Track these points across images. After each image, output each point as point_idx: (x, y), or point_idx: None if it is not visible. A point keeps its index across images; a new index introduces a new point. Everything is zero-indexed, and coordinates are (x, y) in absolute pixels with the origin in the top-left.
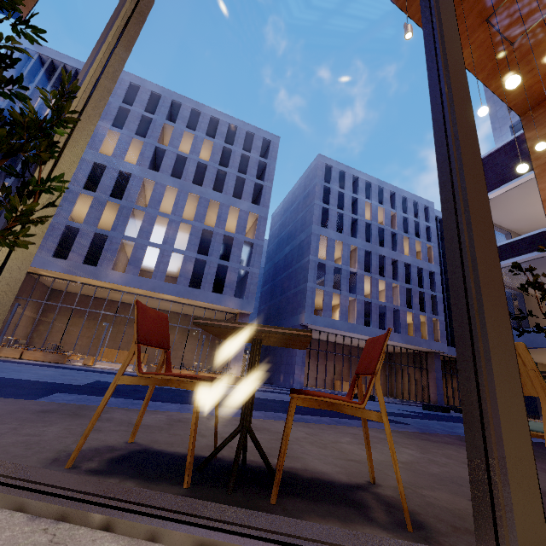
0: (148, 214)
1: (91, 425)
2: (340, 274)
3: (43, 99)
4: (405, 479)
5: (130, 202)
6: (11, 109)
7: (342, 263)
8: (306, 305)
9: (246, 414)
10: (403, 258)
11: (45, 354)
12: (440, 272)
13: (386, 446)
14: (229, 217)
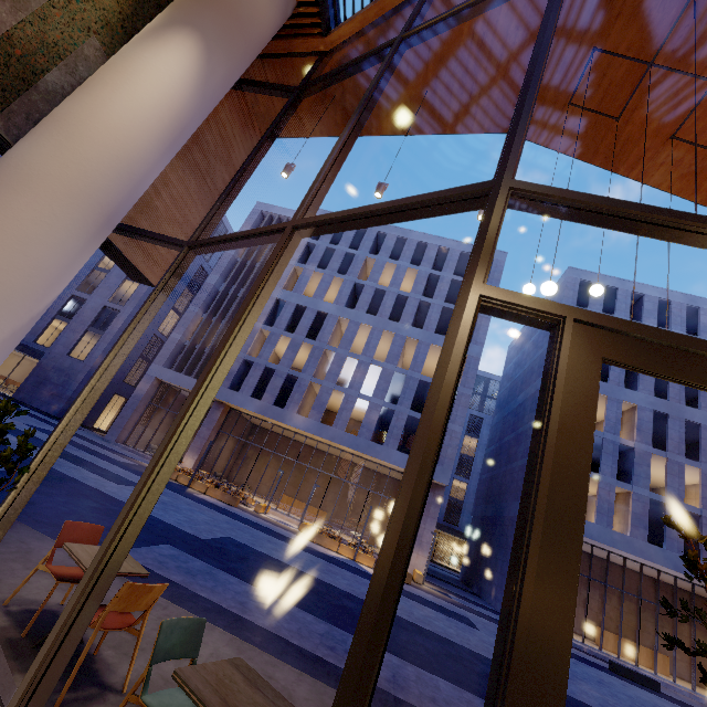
0: (338, 355)
1: (19, 587)
2: (601, 446)
3: (19, 441)
4: None
5: (323, 343)
6: (244, 264)
7: (604, 429)
8: None
9: None
10: None
11: (223, 493)
12: None
13: None
14: (432, 356)
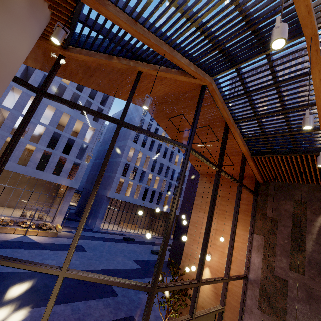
0: (12, 114)
1: None
2: (137, 171)
3: None
4: None
5: None
6: None
7: (139, 165)
8: (112, 187)
9: None
10: (173, 166)
11: None
12: None
13: None
14: (77, 123)
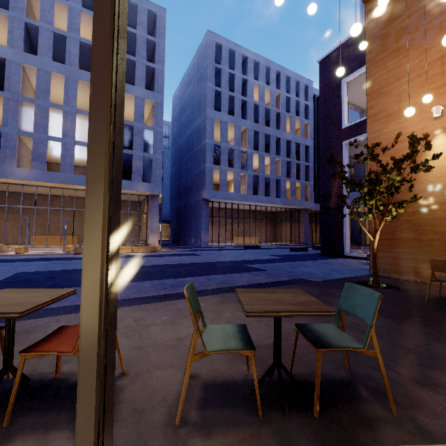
0: (39, 106)
1: None
2: (233, 154)
3: None
4: (159, 360)
5: (15, 93)
6: None
7: (234, 144)
8: (206, 183)
9: (5, 361)
10: (285, 135)
11: None
12: (314, 145)
13: (189, 320)
14: (127, 104)
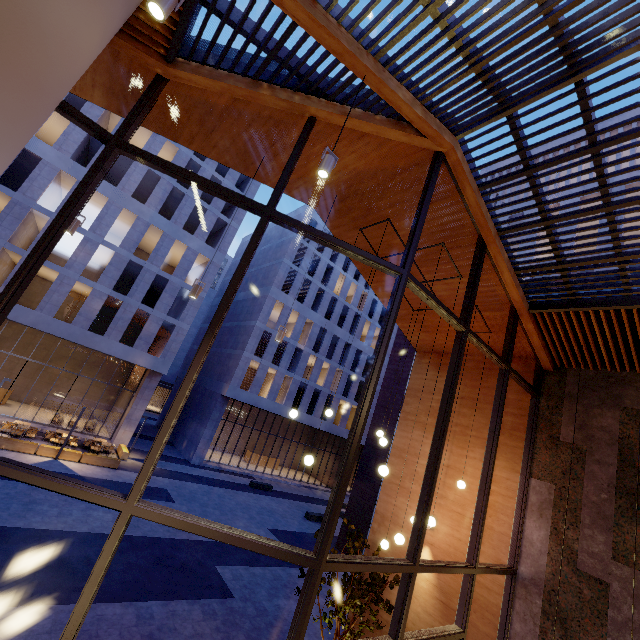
0: None
1: None
2: (285, 348)
3: None
4: None
5: (30, 199)
6: None
7: (291, 336)
8: (234, 377)
9: None
10: (358, 343)
11: None
12: None
13: None
14: (175, 247)
